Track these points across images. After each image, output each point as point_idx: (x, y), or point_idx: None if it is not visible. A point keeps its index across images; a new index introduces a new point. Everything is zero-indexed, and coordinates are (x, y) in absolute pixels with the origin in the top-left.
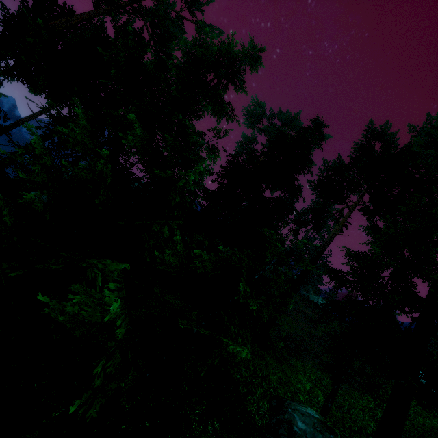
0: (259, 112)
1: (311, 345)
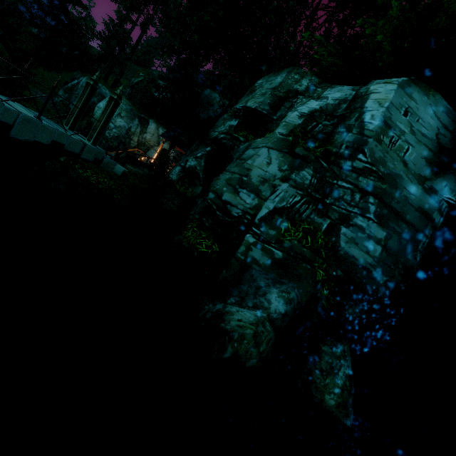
0: None
1: None
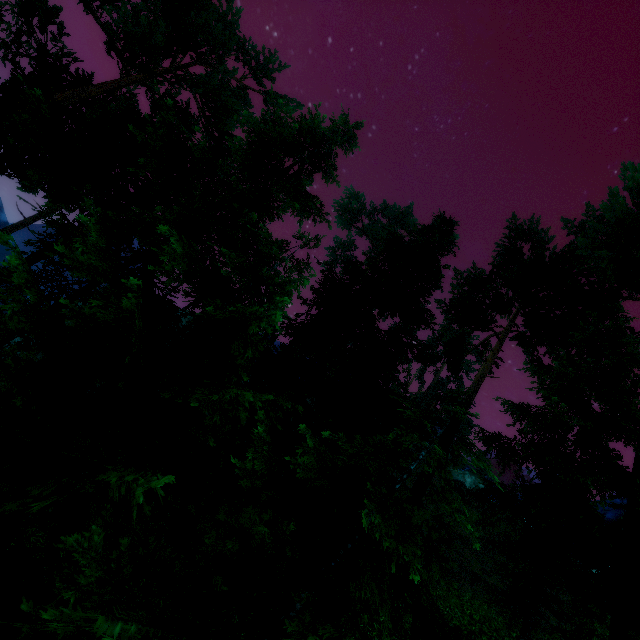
0: (357, 207)
1: (466, 558)
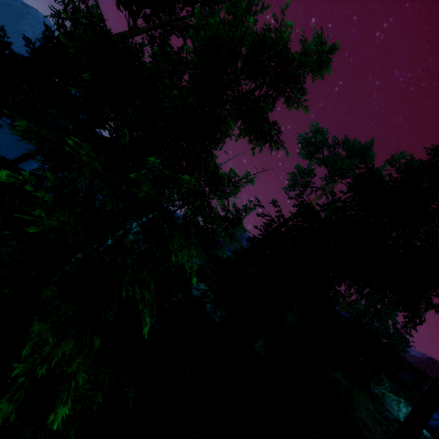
0: (319, 140)
1: None
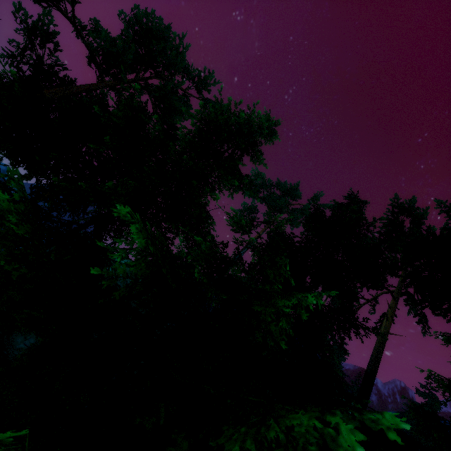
0: (260, 182)
1: None
